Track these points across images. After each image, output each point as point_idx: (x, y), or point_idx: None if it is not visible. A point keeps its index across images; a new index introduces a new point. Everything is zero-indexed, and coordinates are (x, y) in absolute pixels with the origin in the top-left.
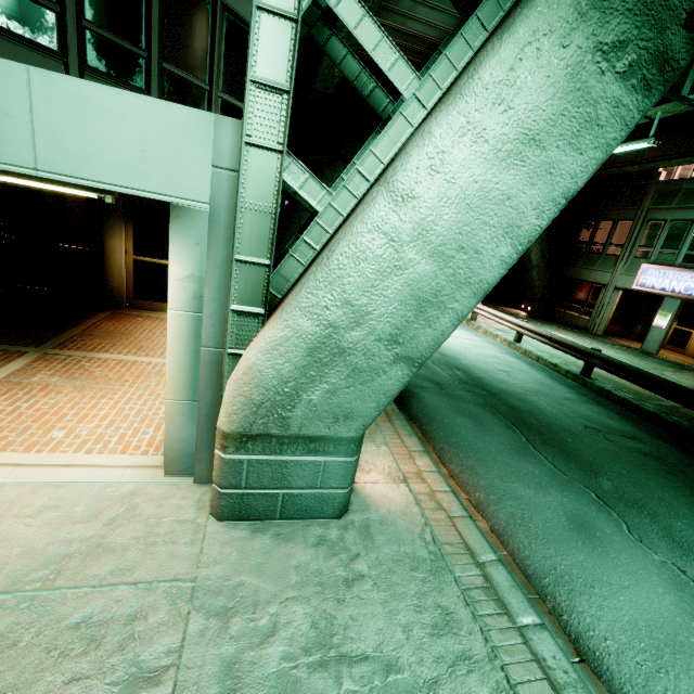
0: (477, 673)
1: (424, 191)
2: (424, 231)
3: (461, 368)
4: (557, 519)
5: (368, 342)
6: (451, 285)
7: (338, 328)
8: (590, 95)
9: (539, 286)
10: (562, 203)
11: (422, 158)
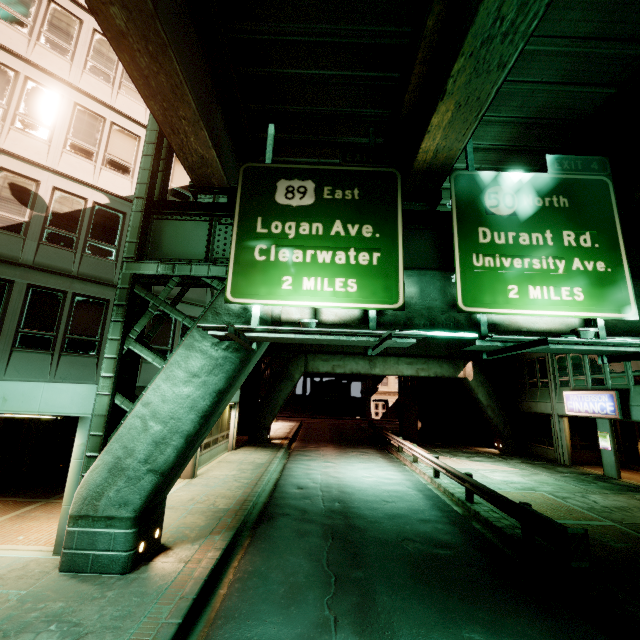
0: (116, 633)
1: (154, 400)
2: (156, 414)
3: (345, 500)
4: (278, 589)
5: (135, 463)
6: (170, 434)
7: (122, 458)
8: (214, 358)
9: (499, 423)
10: (214, 394)
11: (152, 389)
